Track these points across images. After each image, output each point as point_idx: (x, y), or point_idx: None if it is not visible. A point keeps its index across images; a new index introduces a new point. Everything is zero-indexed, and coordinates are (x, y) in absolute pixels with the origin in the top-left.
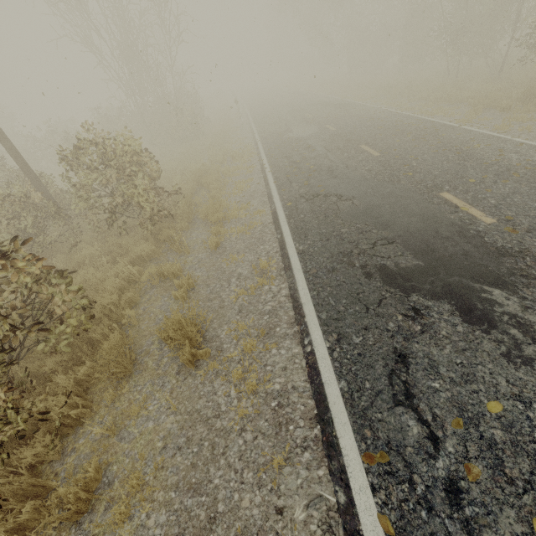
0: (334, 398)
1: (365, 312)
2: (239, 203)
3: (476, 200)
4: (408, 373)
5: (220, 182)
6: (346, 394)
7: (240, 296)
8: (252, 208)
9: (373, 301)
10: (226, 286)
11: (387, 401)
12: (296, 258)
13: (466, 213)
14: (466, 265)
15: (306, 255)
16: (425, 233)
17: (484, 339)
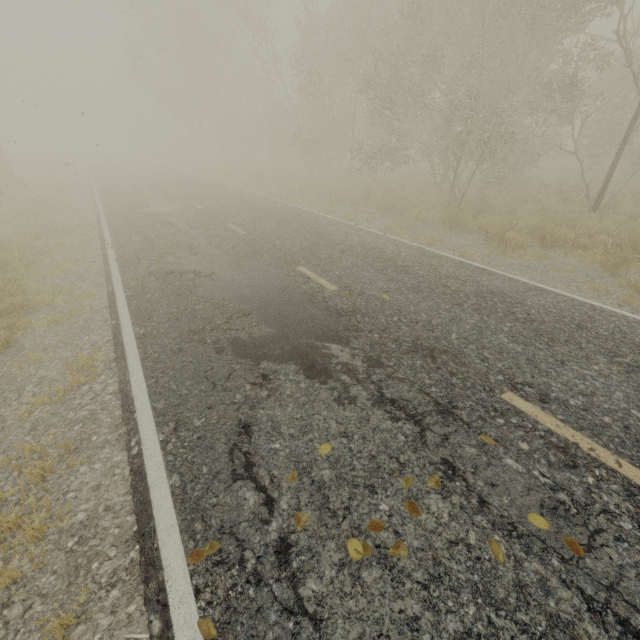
0: (161, 500)
1: (212, 390)
2: (59, 286)
3: (325, 272)
4: (250, 443)
5: (30, 260)
6: (177, 489)
7: (38, 408)
8: (79, 292)
9: (222, 375)
10: (14, 397)
11: (225, 480)
12: (134, 344)
13: (316, 283)
14: (312, 327)
15: (148, 339)
16: (280, 302)
17: (322, 390)
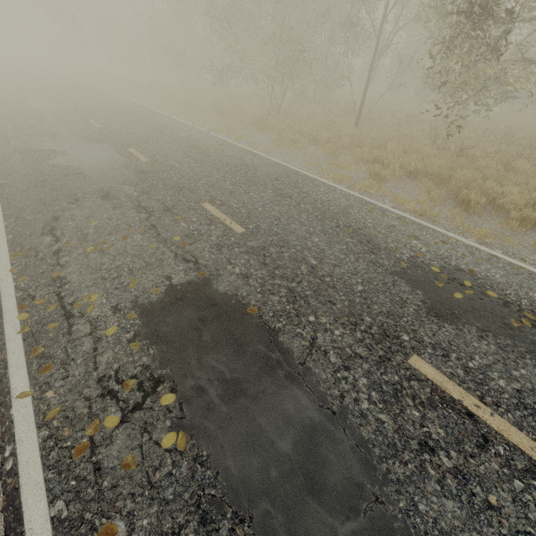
0: (1, 243)
1: (42, 206)
2: None
3: (146, 152)
4: (56, 223)
5: None
6: (11, 239)
7: None
8: None
9: (51, 200)
10: None
11: (37, 235)
12: None
13: (136, 158)
14: (118, 179)
15: (7, 185)
16: (105, 167)
17: (107, 204)
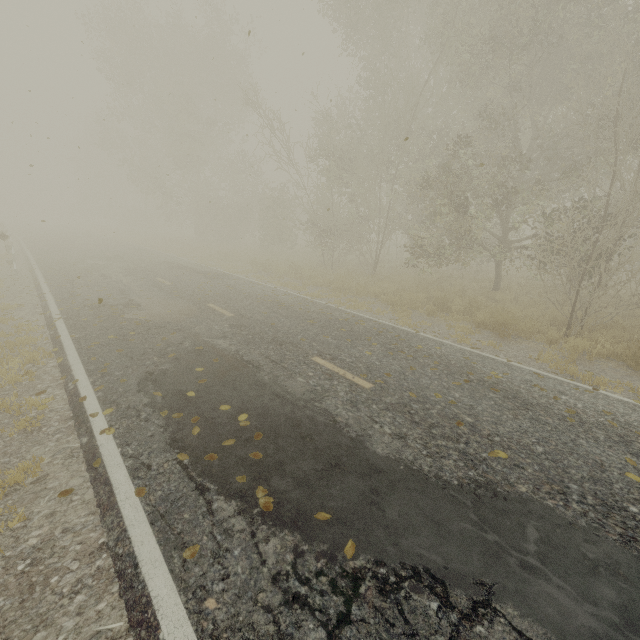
0: None
1: None
2: None
3: None
4: None
5: None
6: None
7: None
8: None
9: None
10: None
11: None
12: None
13: None
14: None
15: None
16: None
17: None
